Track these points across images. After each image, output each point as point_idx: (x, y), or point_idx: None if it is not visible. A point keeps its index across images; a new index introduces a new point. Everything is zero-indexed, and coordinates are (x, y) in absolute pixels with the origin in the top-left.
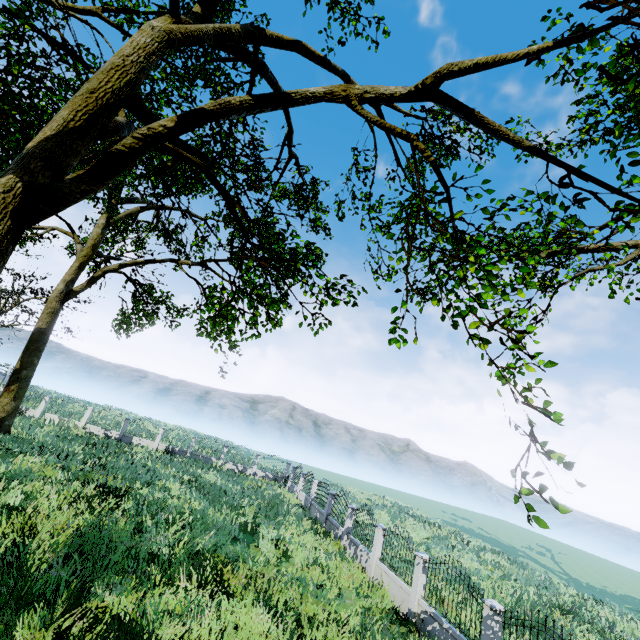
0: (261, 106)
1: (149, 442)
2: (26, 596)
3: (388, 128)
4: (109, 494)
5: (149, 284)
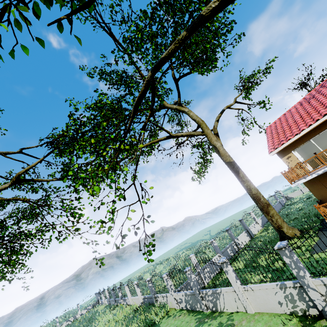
0: None
1: None
2: None
3: (8, 199)
4: None
5: None
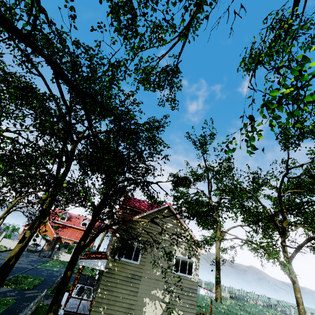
0: None
1: (224, 293)
2: None
3: None
4: None
5: None
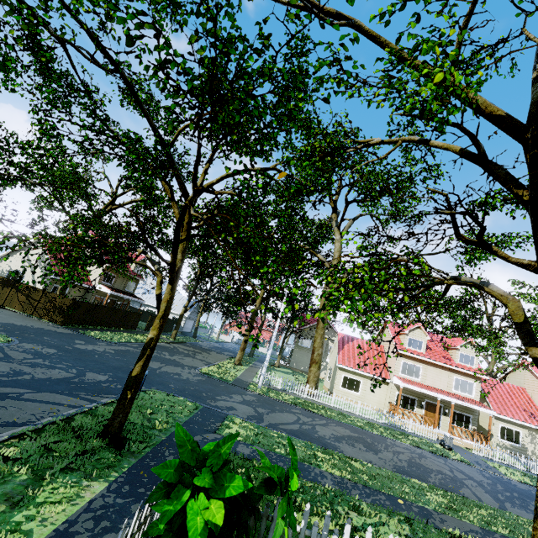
0: None
1: None
2: None
3: None
4: None
5: None
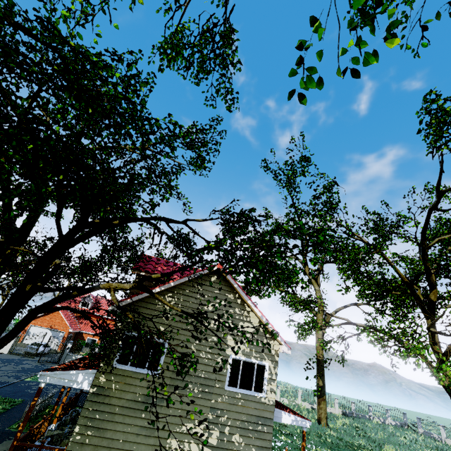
0: None
1: (332, 409)
2: None
3: None
4: None
5: None
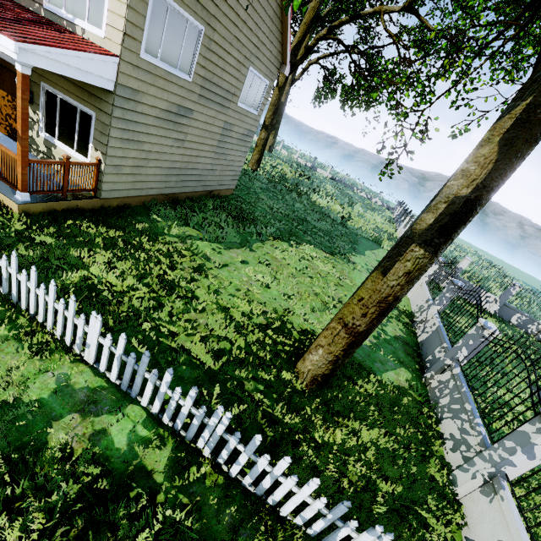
0: (352, 20)
1: (324, 172)
2: (286, 181)
3: (386, 31)
4: (304, 176)
5: (333, 69)
